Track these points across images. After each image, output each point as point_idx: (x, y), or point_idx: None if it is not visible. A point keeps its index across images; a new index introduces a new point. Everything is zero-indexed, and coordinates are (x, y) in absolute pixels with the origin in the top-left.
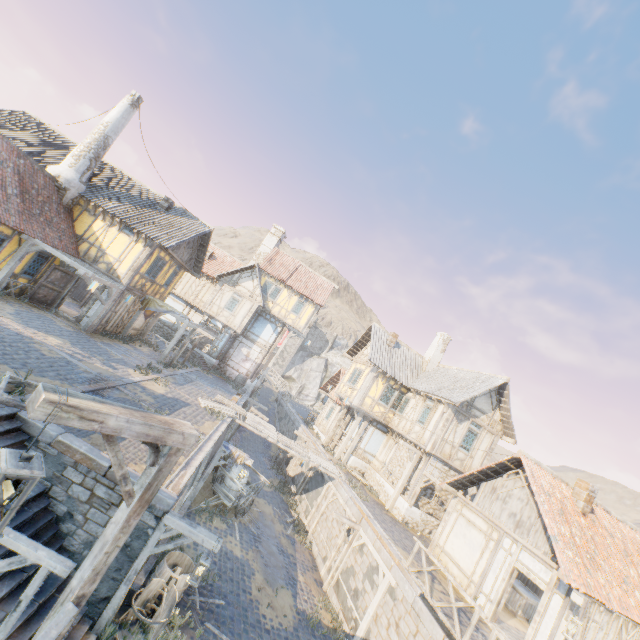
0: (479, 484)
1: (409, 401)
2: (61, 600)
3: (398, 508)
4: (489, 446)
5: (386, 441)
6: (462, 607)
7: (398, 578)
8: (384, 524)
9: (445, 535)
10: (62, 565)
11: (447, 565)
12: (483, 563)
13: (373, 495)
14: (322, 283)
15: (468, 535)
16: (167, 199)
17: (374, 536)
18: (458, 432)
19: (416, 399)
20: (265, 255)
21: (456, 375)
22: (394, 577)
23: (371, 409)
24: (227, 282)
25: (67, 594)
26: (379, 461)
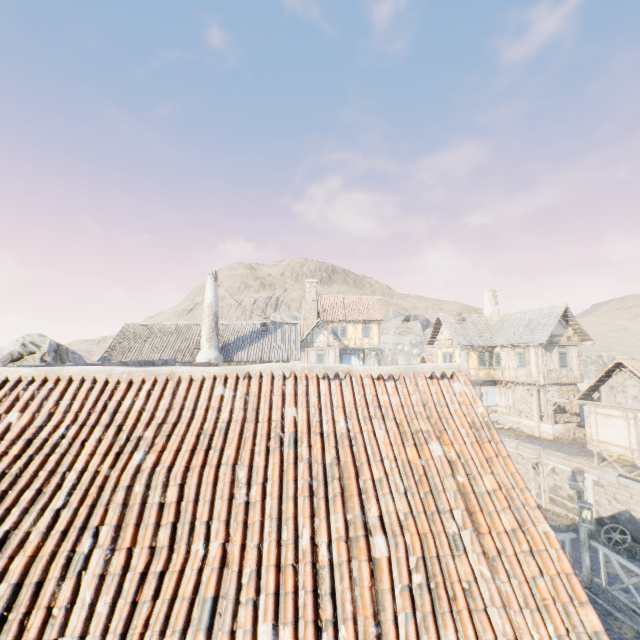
0: (598, 389)
1: (500, 355)
2: (582, 543)
3: (545, 431)
4: (577, 355)
5: (498, 391)
6: (639, 467)
7: (596, 474)
8: (551, 448)
9: (594, 432)
10: (572, 534)
11: (608, 449)
12: (633, 435)
13: (519, 433)
14: (368, 302)
15: (611, 424)
16: (263, 324)
17: (558, 459)
18: (553, 359)
19: (505, 351)
20: (314, 307)
21: (522, 318)
22: (593, 475)
23: (477, 376)
24: (305, 346)
25: (583, 540)
26: (503, 407)
